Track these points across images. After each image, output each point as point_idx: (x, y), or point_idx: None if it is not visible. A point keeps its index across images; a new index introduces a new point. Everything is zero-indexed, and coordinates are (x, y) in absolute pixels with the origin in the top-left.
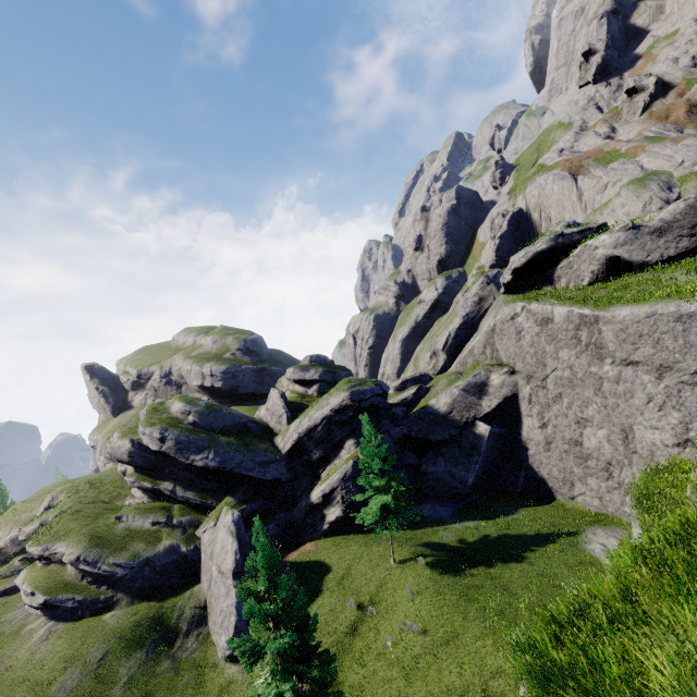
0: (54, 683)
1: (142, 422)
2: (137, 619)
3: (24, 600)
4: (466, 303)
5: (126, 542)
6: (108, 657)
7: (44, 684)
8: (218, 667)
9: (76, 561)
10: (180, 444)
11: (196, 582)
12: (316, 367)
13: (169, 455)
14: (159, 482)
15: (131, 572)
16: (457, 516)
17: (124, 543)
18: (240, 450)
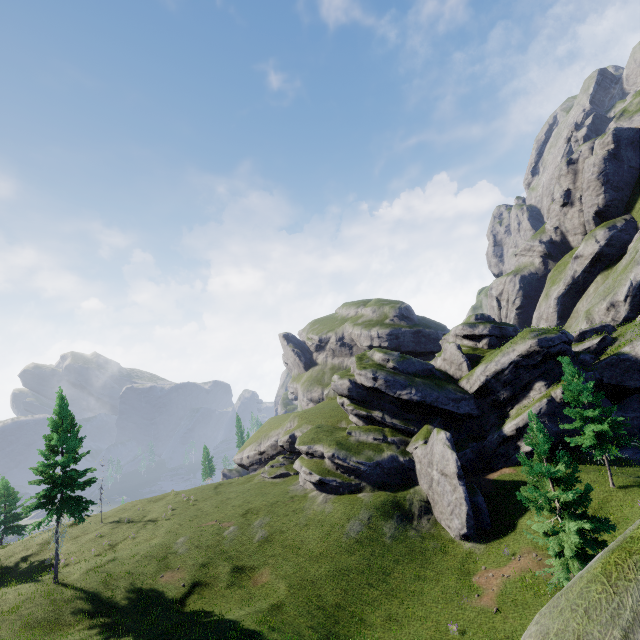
0: (345, 526)
1: (356, 366)
2: (382, 500)
3: (305, 477)
4: None
5: (360, 449)
6: (372, 518)
7: (339, 525)
8: (454, 542)
9: (332, 457)
10: (388, 383)
11: (414, 484)
12: (483, 324)
13: (380, 391)
14: (371, 411)
15: (369, 469)
16: None
17: (359, 450)
18: (434, 389)
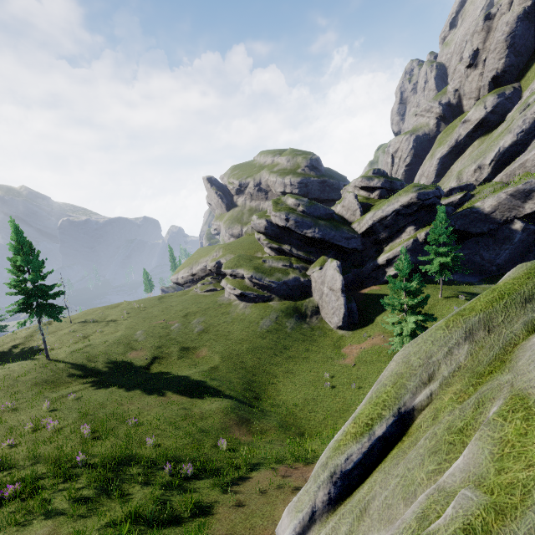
0: (260, 322)
1: (272, 209)
2: (286, 306)
3: (229, 292)
4: (524, 120)
5: (272, 273)
6: (279, 318)
7: (255, 322)
8: (332, 330)
9: (251, 278)
10: (297, 223)
11: (309, 296)
12: (379, 177)
13: (290, 229)
14: (282, 245)
15: (278, 286)
16: (483, 282)
17: (271, 273)
18: (332, 229)
